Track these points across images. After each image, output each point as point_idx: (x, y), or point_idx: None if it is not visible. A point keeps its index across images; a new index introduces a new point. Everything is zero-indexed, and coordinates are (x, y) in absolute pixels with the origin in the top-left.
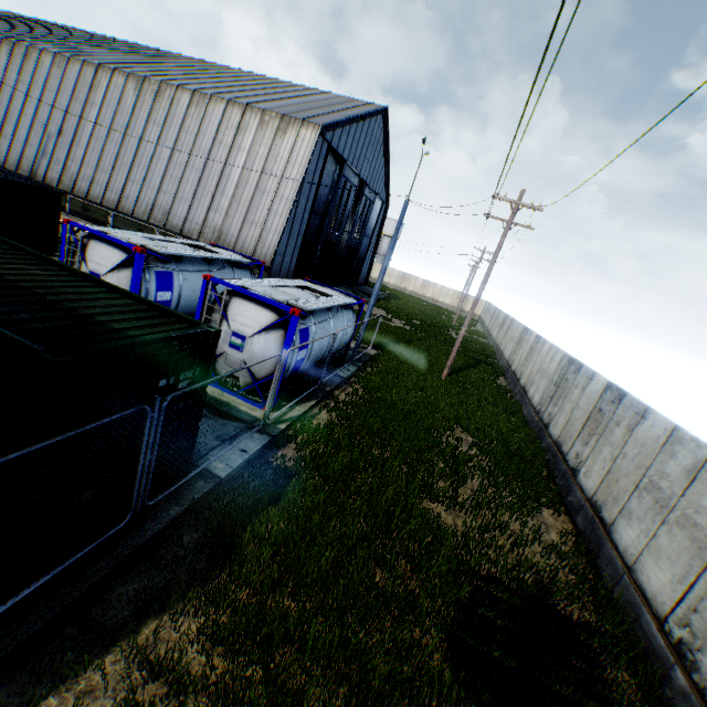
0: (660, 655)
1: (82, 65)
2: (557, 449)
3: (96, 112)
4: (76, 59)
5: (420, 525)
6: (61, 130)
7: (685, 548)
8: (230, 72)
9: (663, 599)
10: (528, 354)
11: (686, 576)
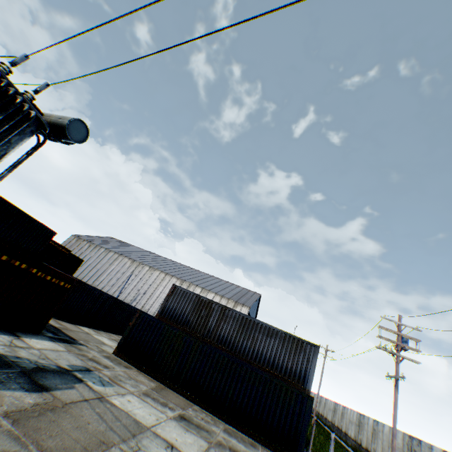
0: None
1: (160, 272)
2: (366, 450)
3: (162, 288)
4: (158, 269)
5: (341, 450)
6: (145, 292)
7: None
8: (202, 273)
9: None
10: (341, 414)
11: None
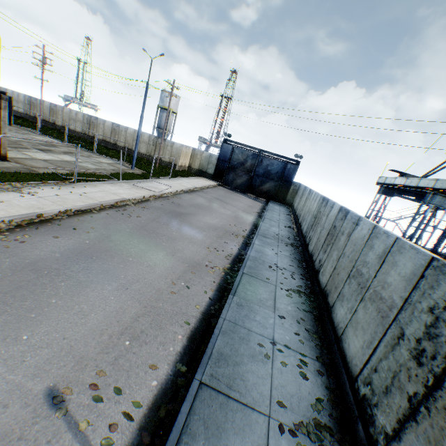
0: (26, 116)
1: None
2: None
3: None
4: None
5: None
6: None
7: (23, 105)
8: None
9: (24, 111)
10: None
11: (24, 107)
